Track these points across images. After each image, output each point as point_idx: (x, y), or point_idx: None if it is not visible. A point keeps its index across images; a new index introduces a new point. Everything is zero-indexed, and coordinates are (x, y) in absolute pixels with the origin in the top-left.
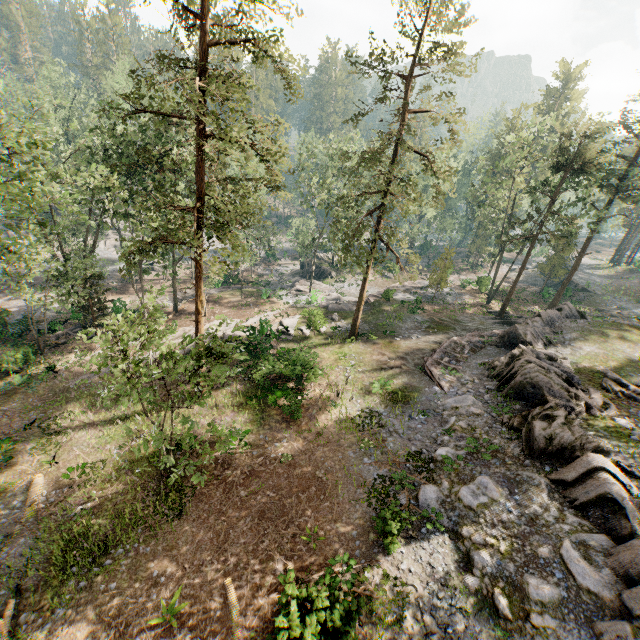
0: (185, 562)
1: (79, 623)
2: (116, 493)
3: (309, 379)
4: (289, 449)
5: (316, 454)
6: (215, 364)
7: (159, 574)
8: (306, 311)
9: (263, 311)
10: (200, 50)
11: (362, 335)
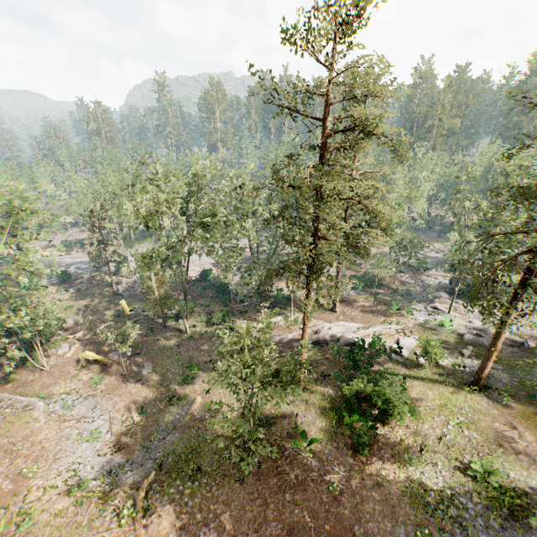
0: (227, 523)
1: (167, 514)
2: (223, 434)
3: (394, 416)
4: (342, 481)
5: (364, 505)
6: (279, 382)
7: (212, 518)
8: (422, 339)
9: (387, 322)
10: (326, 141)
11: (492, 387)
